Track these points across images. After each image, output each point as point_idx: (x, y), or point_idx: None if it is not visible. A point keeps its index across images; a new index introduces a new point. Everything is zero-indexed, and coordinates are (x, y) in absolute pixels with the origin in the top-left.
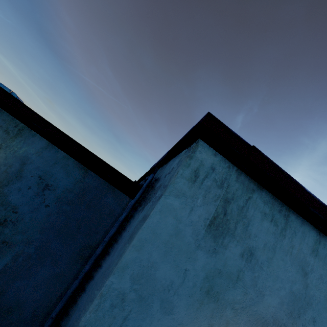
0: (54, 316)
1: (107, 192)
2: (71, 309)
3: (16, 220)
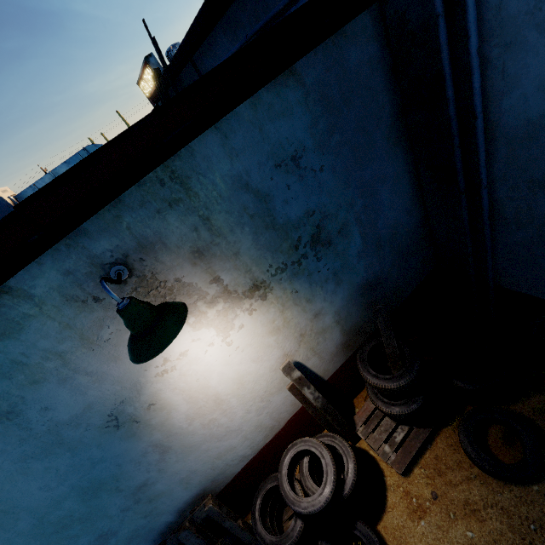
0: (484, 164)
1: (341, 53)
2: (495, 143)
3: (323, 214)
